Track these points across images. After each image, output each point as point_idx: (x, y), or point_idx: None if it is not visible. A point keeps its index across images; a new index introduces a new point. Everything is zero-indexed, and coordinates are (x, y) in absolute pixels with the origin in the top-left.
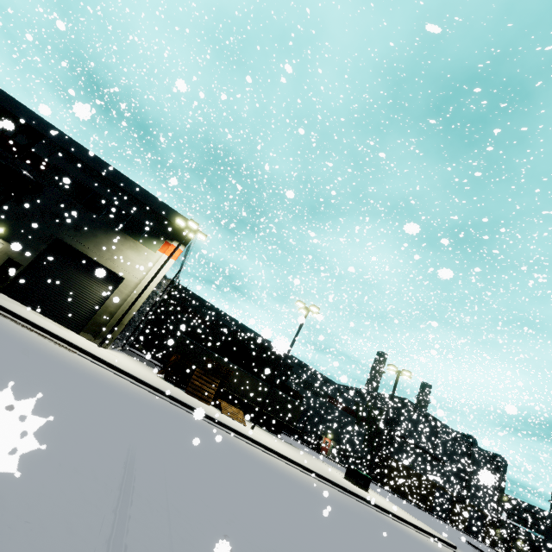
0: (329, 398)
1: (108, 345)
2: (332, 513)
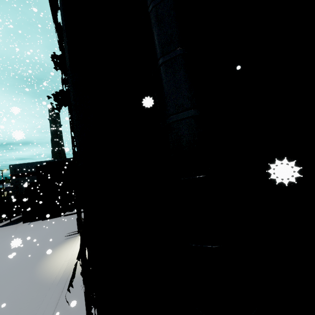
0: None
1: None
2: None
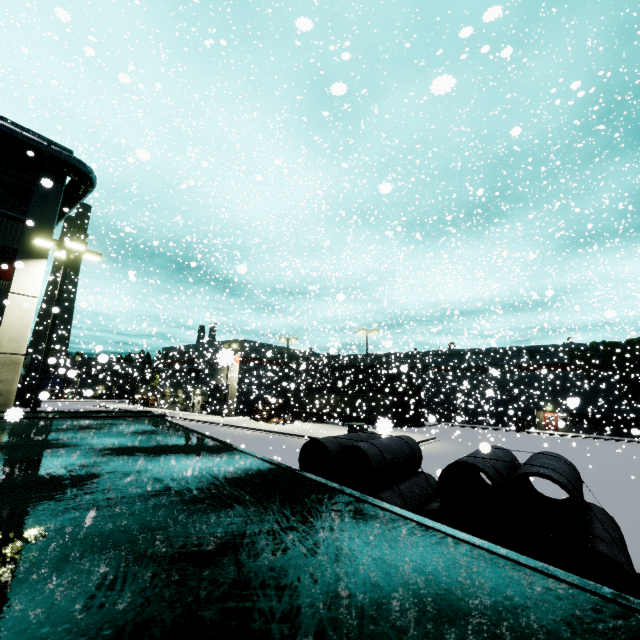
0: (520, 367)
1: (234, 415)
2: None
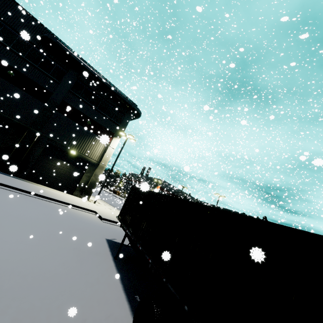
0: None
1: None
2: None
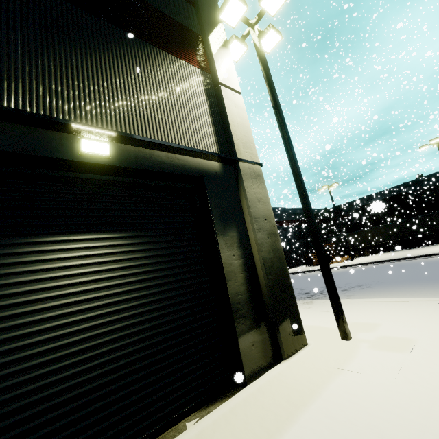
0: None
1: None
2: (302, 280)
